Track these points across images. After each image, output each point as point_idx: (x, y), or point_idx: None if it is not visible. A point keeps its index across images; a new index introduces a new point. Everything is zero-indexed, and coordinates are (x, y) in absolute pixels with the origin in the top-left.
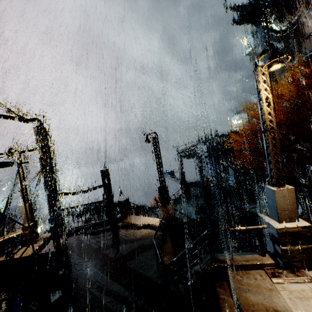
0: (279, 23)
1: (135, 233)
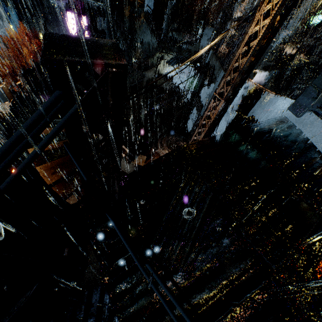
0: None
1: None
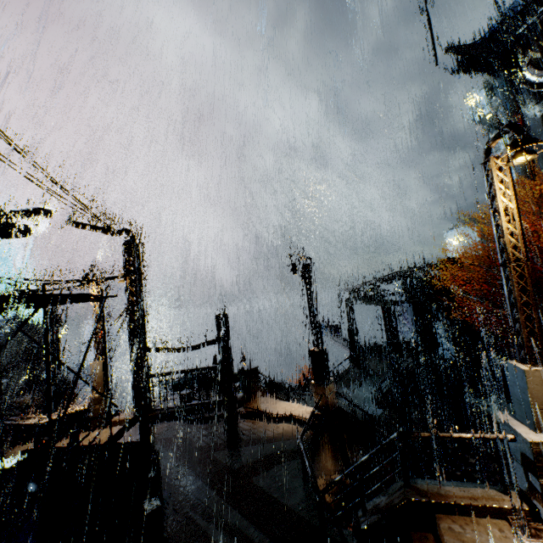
0: (538, 69)
1: (267, 428)
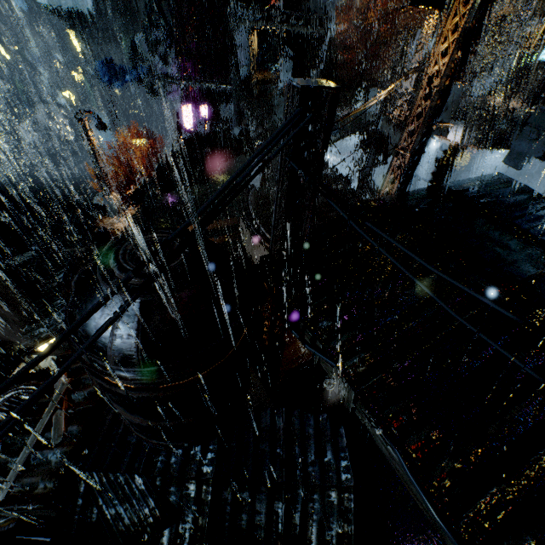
0: None
1: None
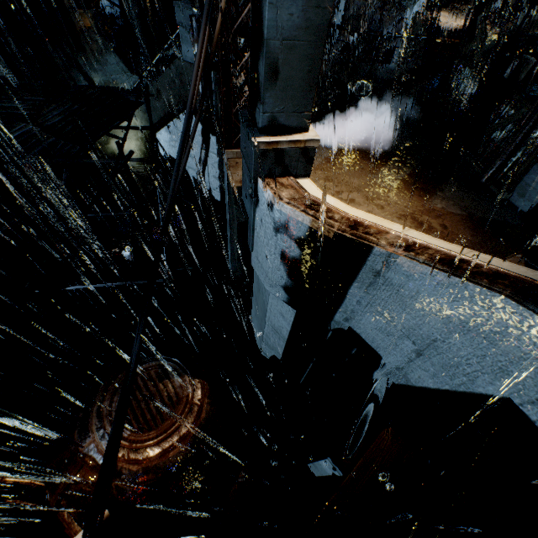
0: None
1: None
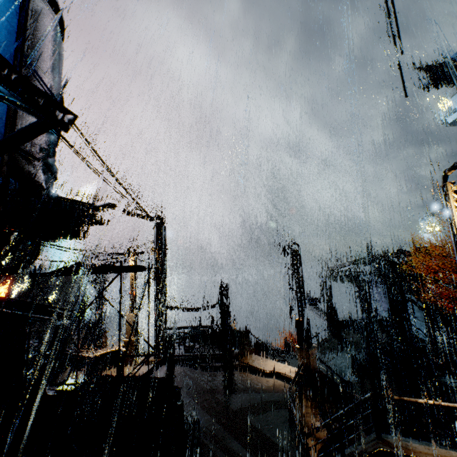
0: None
1: (259, 380)
